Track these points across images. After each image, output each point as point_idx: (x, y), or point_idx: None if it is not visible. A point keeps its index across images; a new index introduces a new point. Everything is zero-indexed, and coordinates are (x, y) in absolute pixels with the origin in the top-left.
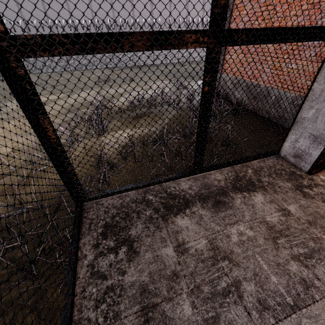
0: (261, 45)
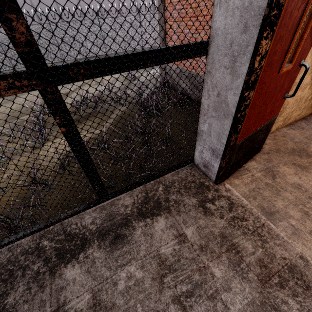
0: (194, 34)
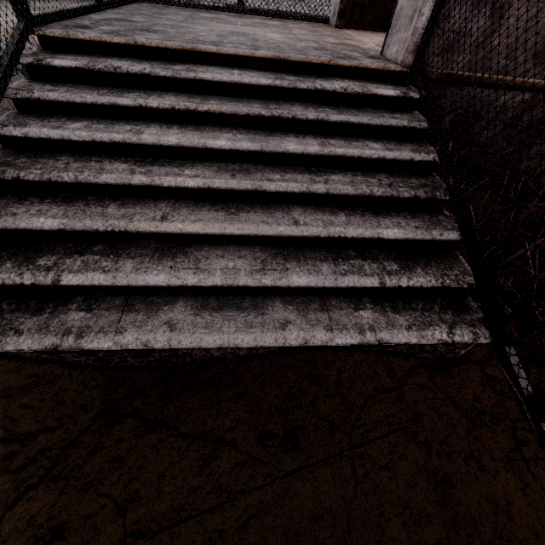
0: None
